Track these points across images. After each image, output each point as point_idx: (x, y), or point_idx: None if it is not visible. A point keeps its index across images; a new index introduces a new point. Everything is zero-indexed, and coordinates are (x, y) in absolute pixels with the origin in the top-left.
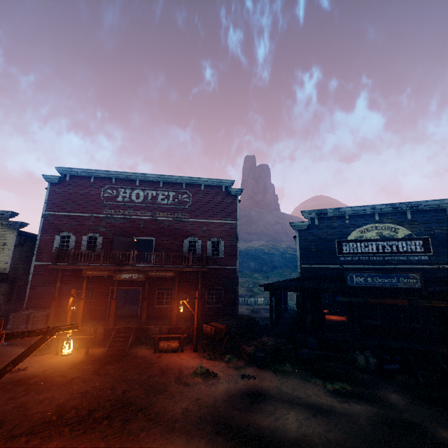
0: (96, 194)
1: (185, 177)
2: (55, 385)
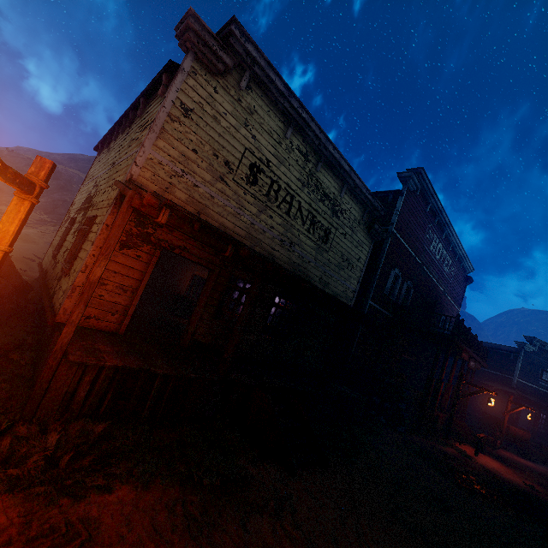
0: (424, 231)
1: (463, 250)
2: None
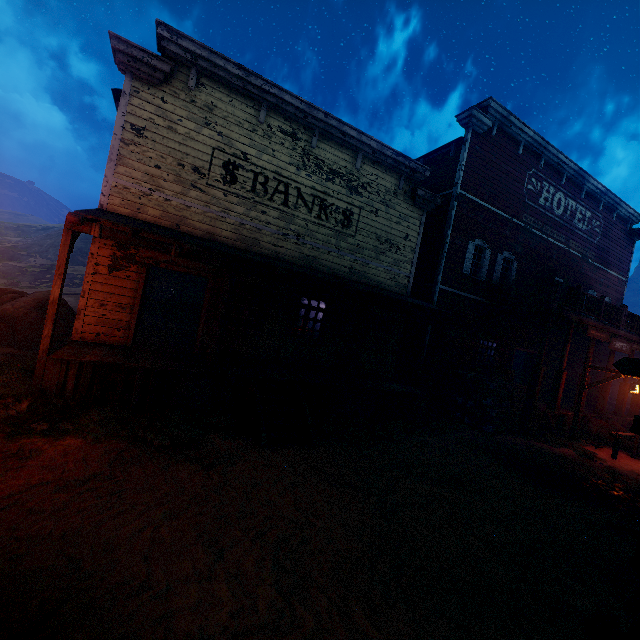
0: (520, 181)
1: (610, 193)
2: None
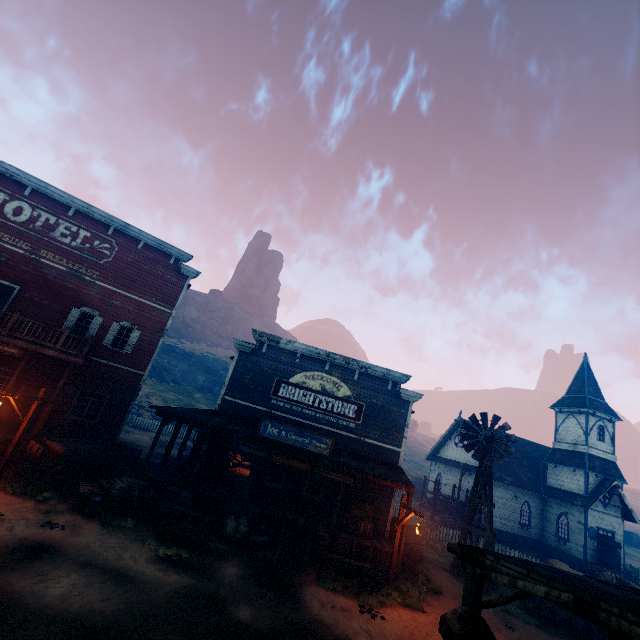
0: None
1: (119, 220)
2: None
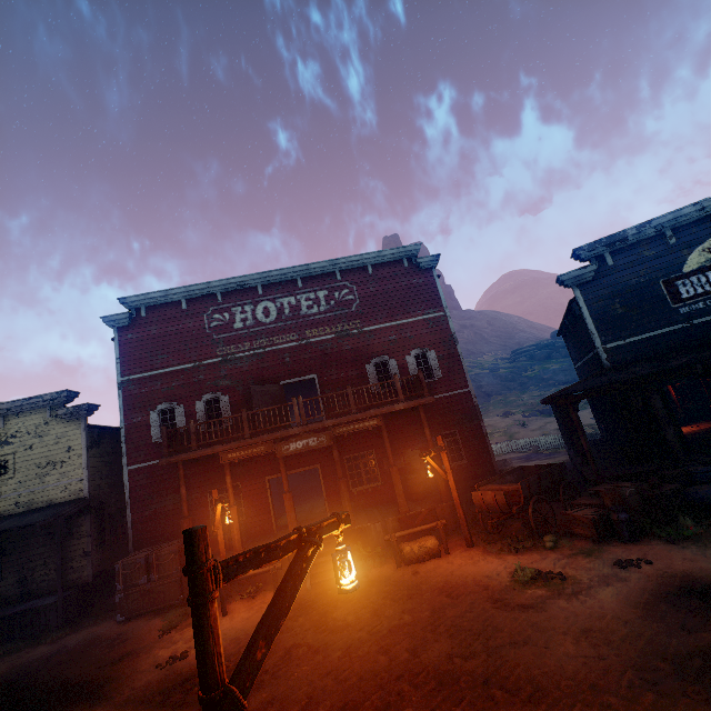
0: (198, 328)
1: (337, 260)
2: (263, 672)
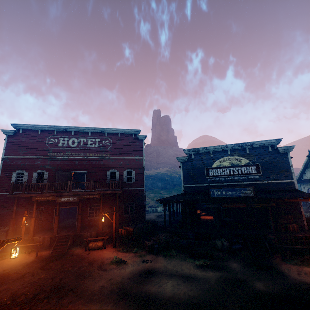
0: (43, 142)
1: (107, 128)
2: (11, 279)
